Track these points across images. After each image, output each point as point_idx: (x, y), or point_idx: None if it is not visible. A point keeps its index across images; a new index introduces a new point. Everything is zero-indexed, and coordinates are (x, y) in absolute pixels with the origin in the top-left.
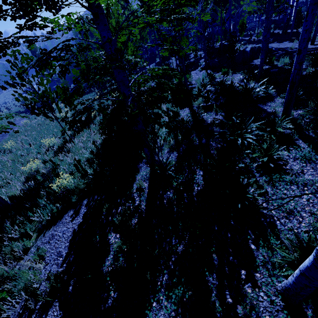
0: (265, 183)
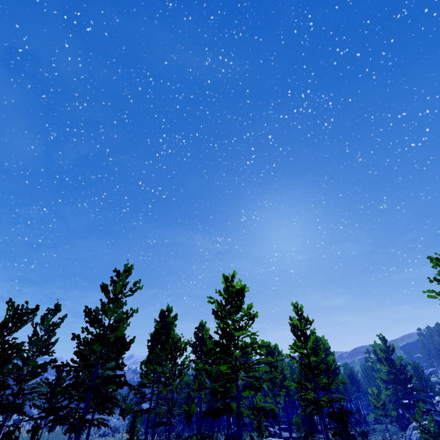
0: None
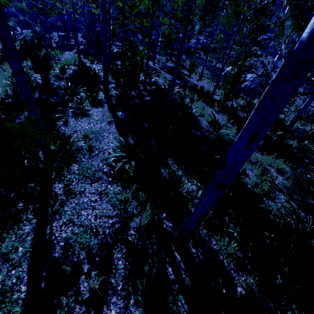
0: (72, 120)
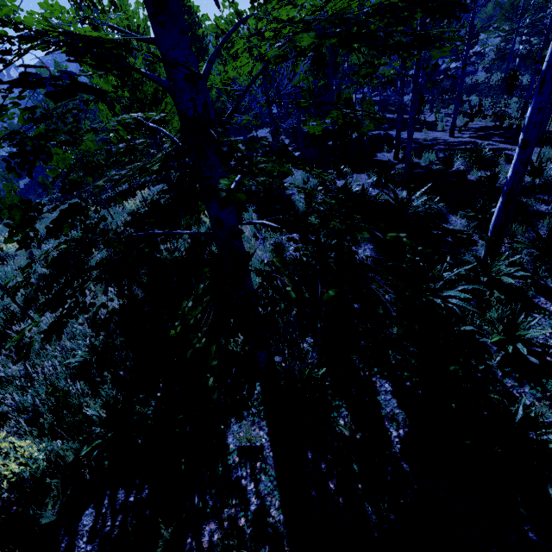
0: (538, 402)
